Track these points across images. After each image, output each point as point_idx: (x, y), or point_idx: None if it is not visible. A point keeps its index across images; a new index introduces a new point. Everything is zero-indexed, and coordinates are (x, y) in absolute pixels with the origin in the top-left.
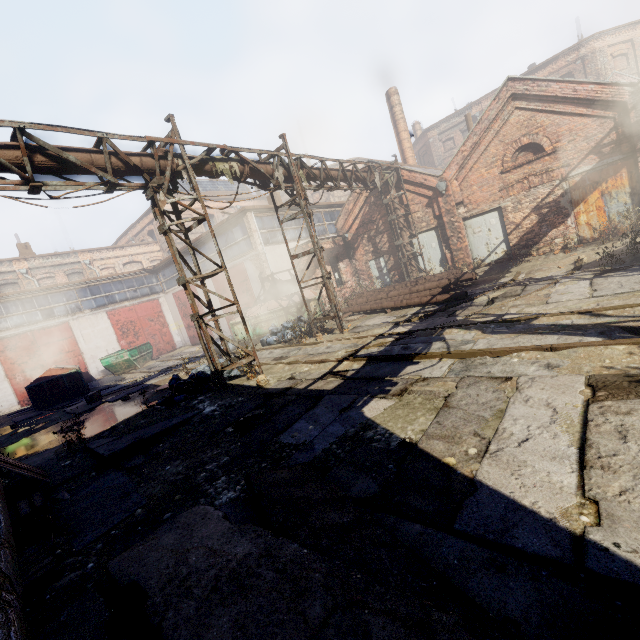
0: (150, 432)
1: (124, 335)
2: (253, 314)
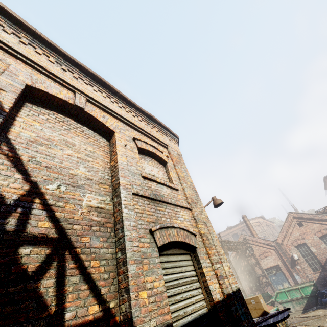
0: None
1: None
2: None
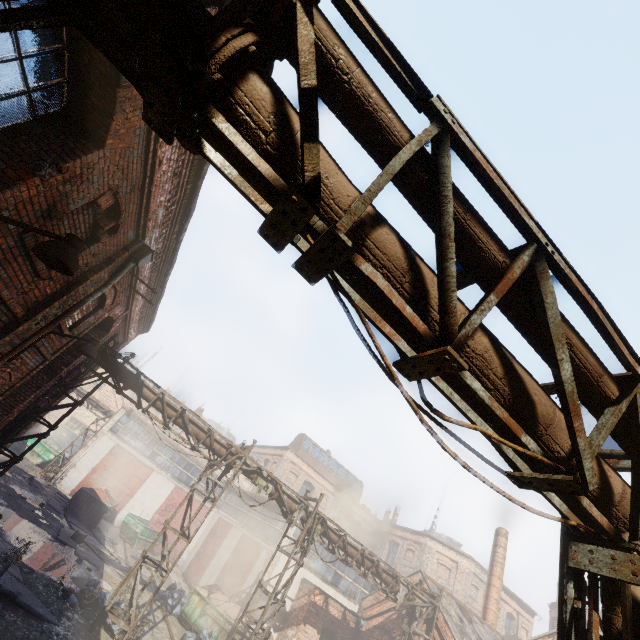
0: (27, 598)
1: (164, 512)
2: (214, 600)
